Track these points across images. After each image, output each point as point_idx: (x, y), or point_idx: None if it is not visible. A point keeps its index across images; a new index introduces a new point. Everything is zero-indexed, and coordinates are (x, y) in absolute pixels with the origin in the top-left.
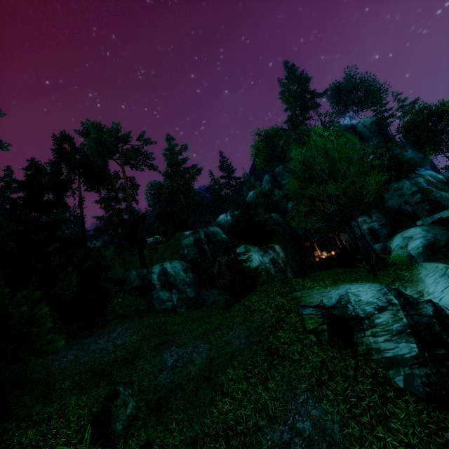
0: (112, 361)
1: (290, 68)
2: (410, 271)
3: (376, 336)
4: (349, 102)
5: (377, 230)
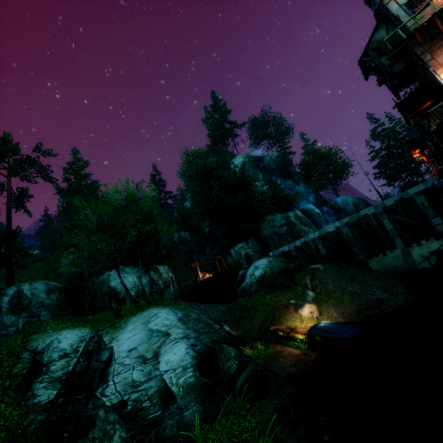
0: None
1: (213, 98)
2: (129, 317)
3: (42, 382)
4: (262, 136)
5: (251, 256)
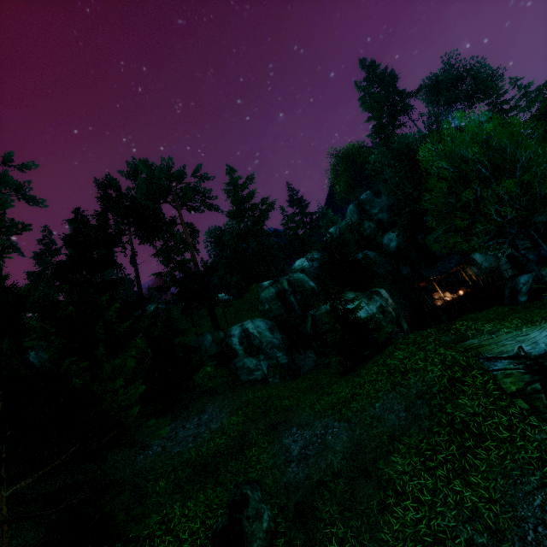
0: (213, 452)
1: (369, 66)
2: None
3: None
4: (453, 98)
5: (519, 257)
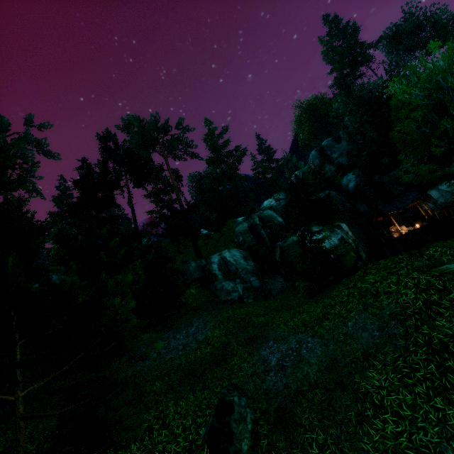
0: (200, 359)
1: (332, 21)
2: None
3: None
4: (412, 46)
5: None
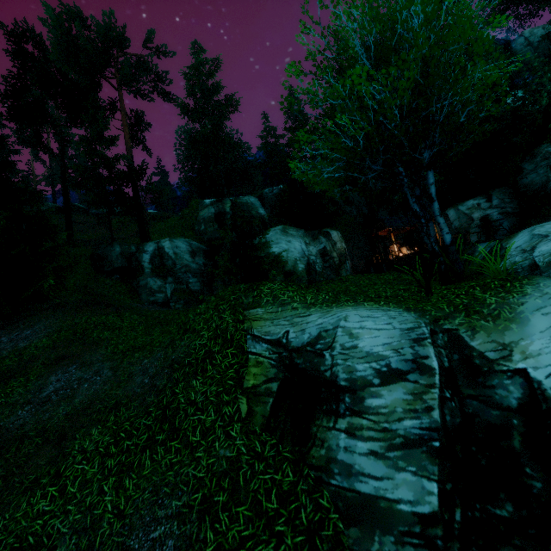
0: None
1: None
2: (501, 295)
3: (355, 436)
4: None
5: (494, 222)
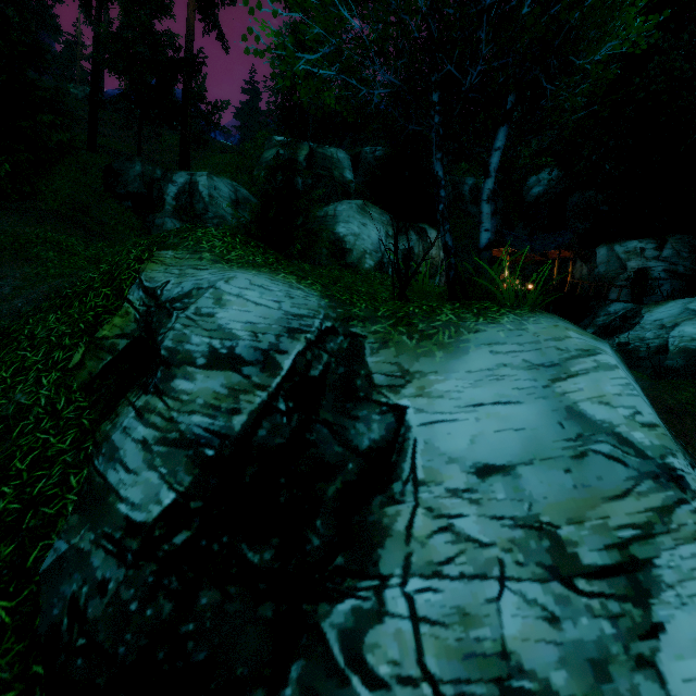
0: None
1: None
2: (465, 315)
3: (141, 418)
4: None
5: (652, 280)
